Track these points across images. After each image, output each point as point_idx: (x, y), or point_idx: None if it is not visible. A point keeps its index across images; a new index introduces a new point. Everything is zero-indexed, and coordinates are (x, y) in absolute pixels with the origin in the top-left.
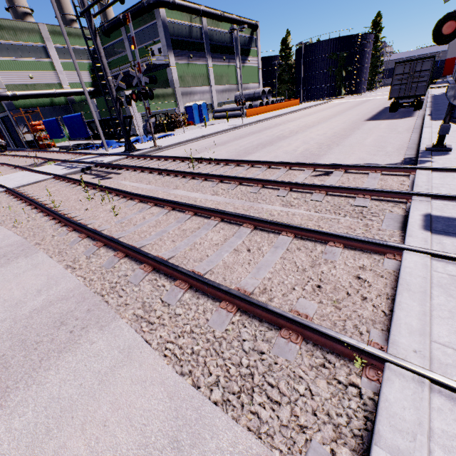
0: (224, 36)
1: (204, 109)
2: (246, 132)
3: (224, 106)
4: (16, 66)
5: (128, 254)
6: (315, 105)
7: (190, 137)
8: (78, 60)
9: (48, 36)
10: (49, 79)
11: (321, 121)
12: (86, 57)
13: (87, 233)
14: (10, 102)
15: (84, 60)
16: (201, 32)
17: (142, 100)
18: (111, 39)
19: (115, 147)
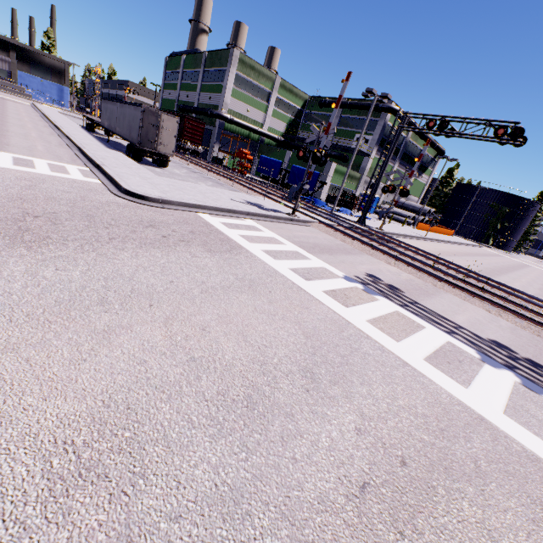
0: (415, 150)
1: (375, 202)
2: (442, 249)
3: (387, 206)
4: (243, 98)
5: (527, 321)
6: (472, 245)
7: (394, 230)
8: (285, 113)
9: (277, 87)
10: (258, 117)
11: (508, 270)
12: (291, 113)
13: (472, 295)
14: (223, 123)
15: (289, 115)
16: (403, 140)
17: (391, 193)
18: (321, 110)
19: (328, 209)
